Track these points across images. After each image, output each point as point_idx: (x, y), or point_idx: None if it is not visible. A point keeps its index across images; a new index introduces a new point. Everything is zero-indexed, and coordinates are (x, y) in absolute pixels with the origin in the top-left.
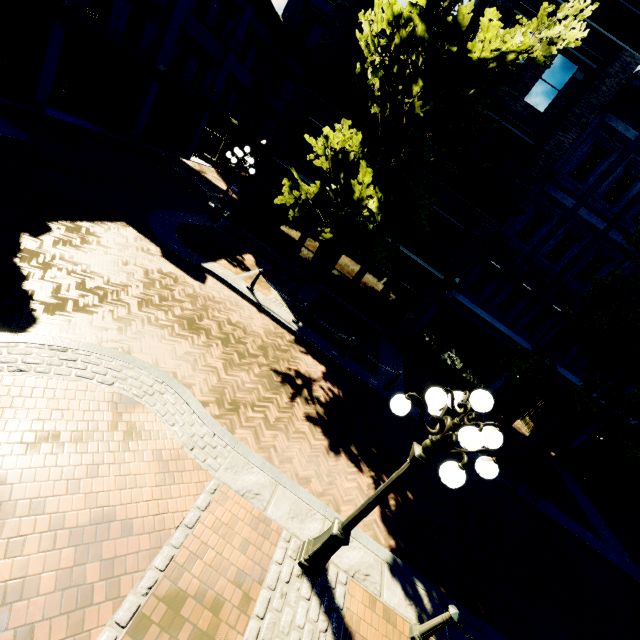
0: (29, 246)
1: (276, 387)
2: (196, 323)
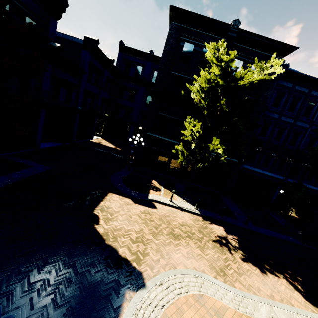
0: (101, 231)
1: (221, 250)
2: (174, 233)
